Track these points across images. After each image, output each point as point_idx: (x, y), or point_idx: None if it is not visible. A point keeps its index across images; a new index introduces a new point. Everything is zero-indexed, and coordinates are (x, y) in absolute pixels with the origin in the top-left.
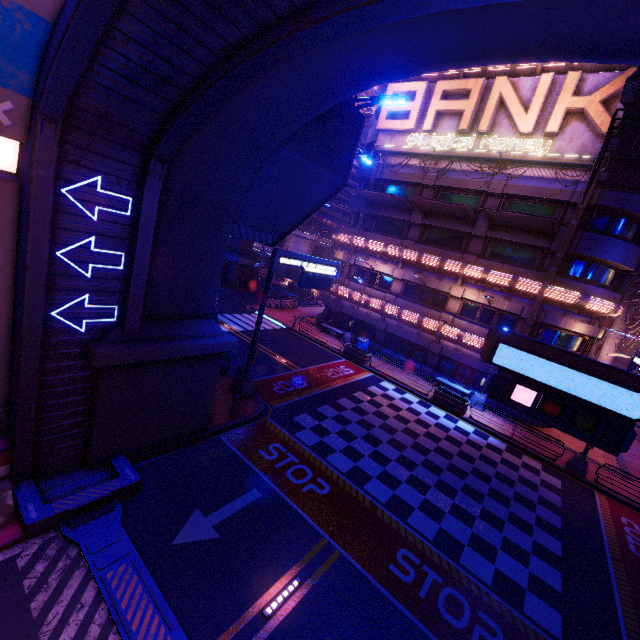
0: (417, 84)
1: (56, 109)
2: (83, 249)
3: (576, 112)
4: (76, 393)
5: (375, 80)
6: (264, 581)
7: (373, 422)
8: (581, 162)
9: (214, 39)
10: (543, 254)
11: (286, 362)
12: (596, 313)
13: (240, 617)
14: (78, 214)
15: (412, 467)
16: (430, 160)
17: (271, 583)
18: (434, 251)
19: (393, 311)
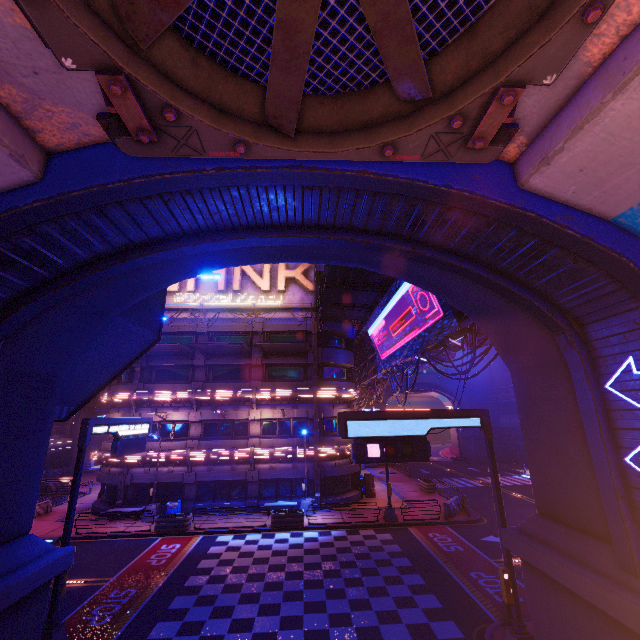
0: None
1: None
2: None
3: (291, 279)
4: None
5: (220, 266)
6: None
7: (238, 581)
8: (304, 306)
9: (121, 239)
10: (305, 368)
11: (85, 581)
12: (349, 399)
13: None
14: None
15: (300, 596)
16: (199, 313)
17: None
18: (224, 386)
19: (201, 456)
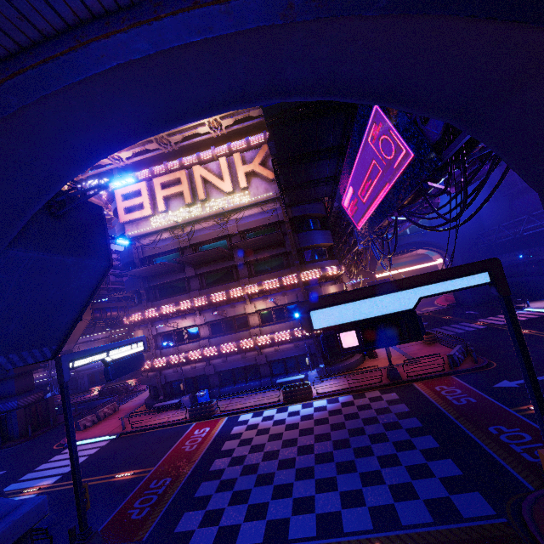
0: (138, 185)
1: None
2: None
3: (250, 173)
4: None
5: (93, 157)
6: None
7: (255, 461)
8: (270, 197)
9: None
10: (285, 256)
11: (133, 473)
12: (334, 276)
13: None
14: None
15: (311, 473)
16: (177, 230)
17: None
18: (217, 289)
19: (213, 352)
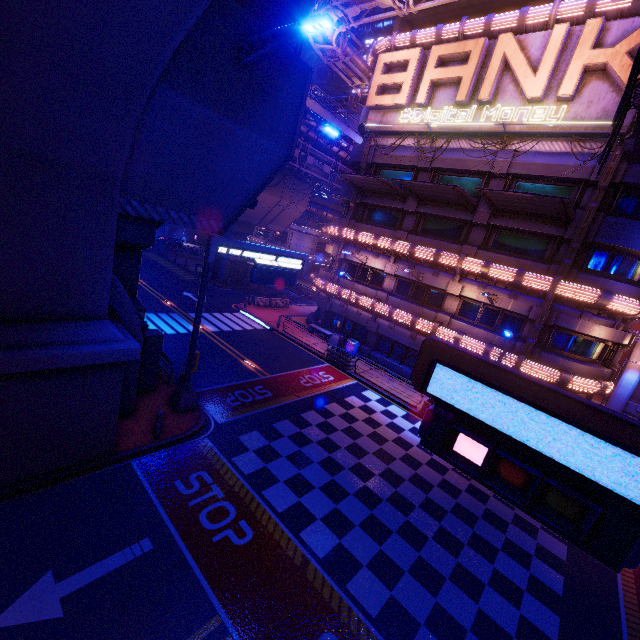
0: (410, 52)
1: None
2: None
3: (596, 69)
4: None
5: None
6: None
7: (339, 442)
8: (602, 130)
9: None
10: (555, 244)
11: (254, 367)
12: (621, 314)
13: None
14: None
15: (374, 503)
16: (425, 139)
17: None
18: (430, 243)
19: (384, 310)
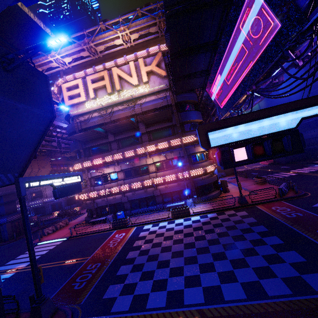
0: (76, 81)
1: None
2: None
3: (150, 72)
4: None
5: None
6: None
7: (156, 252)
8: (163, 88)
9: None
10: (172, 128)
11: (76, 260)
12: None
13: None
14: None
15: (195, 260)
16: (102, 111)
17: None
18: (128, 149)
19: (126, 188)
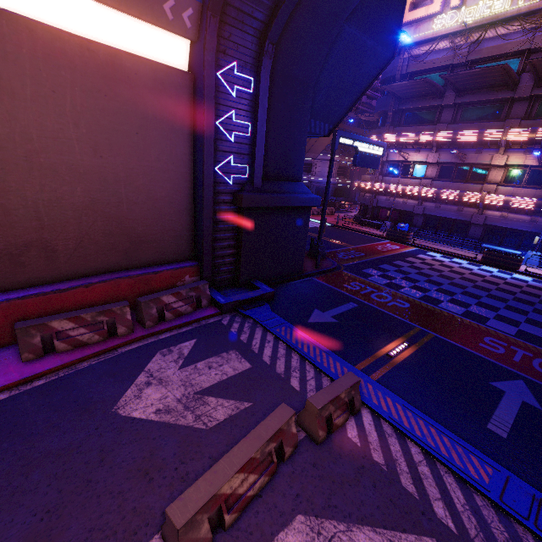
0: None
1: (218, 4)
2: (229, 120)
3: None
4: (229, 231)
5: None
6: (381, 342)
7: (430, 273)
8: None
9: None
10: None
11: (341, 243)
12: None
13: (372, 355)
14: (225, 92)
15: (478, 297)
16: (459, 37)
17: (386, 343)
18: (470, 127)
19: (430, 193)
